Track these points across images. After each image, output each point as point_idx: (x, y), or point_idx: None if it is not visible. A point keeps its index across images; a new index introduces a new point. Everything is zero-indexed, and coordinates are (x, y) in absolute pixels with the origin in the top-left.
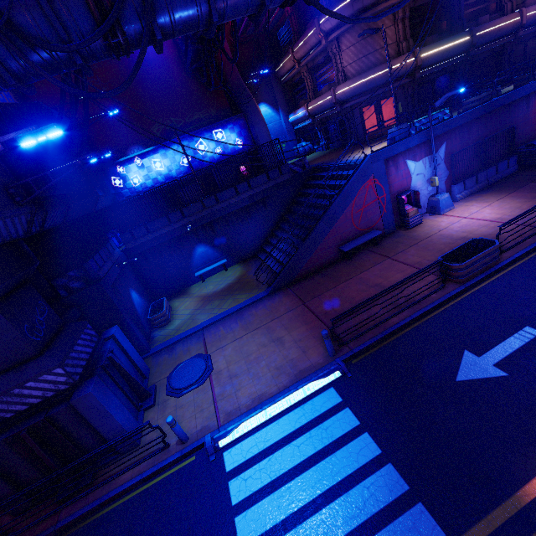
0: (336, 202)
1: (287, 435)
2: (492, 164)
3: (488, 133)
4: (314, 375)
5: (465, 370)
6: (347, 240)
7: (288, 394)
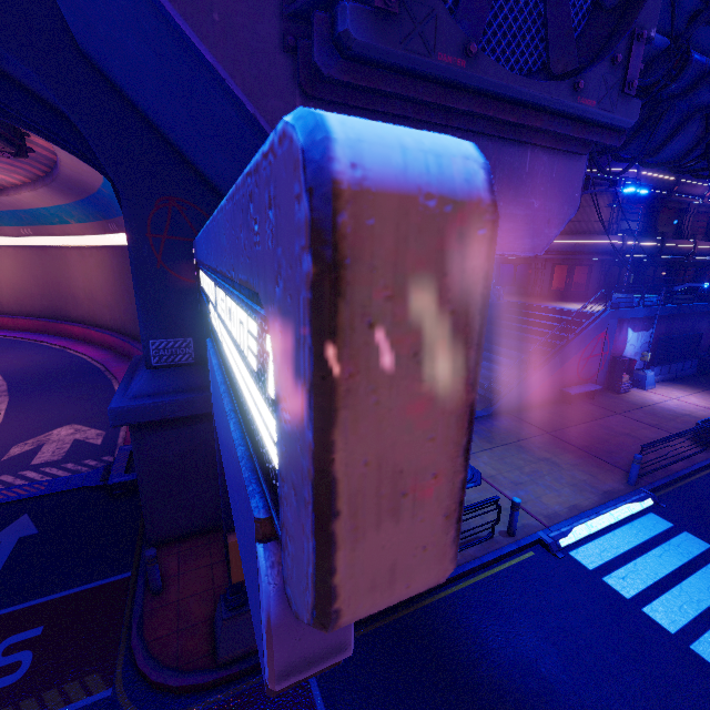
0: (574, 342)
1: (637, 546)
2: (681, 360)
3: (682, 331)
4: (626, 498)
5: None
6: (567, 385)
7: (610, 510)
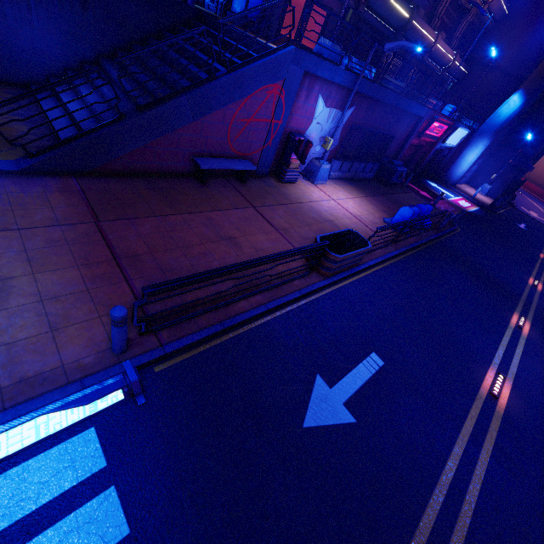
0: (222, 80)
1: None
2: (366, 161)
3: (379, 128)
4: (57, 397)
5: (315, 409)
6: (210, 154)
7: None
